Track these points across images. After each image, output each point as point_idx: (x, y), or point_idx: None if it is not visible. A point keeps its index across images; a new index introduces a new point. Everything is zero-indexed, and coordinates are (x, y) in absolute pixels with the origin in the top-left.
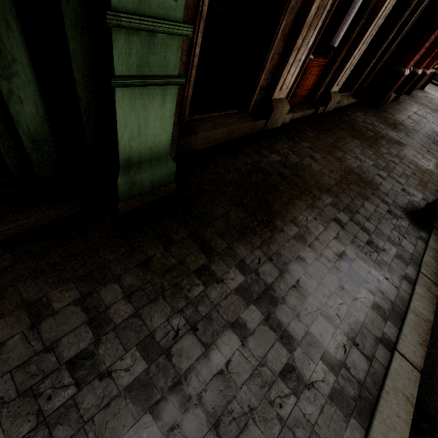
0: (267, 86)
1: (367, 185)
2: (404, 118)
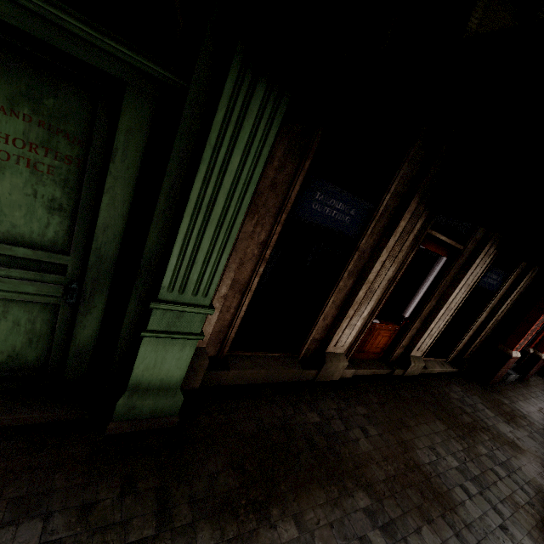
0: (323, 339)
1: (437, 498)
2: (532, 410)
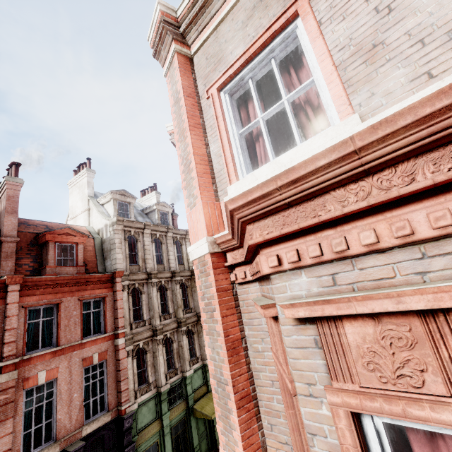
0: None
1: None
2: None
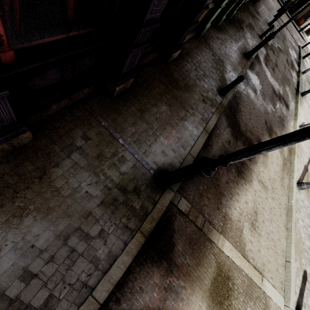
0: None
1: (253, 28)
2: (260, 11)
